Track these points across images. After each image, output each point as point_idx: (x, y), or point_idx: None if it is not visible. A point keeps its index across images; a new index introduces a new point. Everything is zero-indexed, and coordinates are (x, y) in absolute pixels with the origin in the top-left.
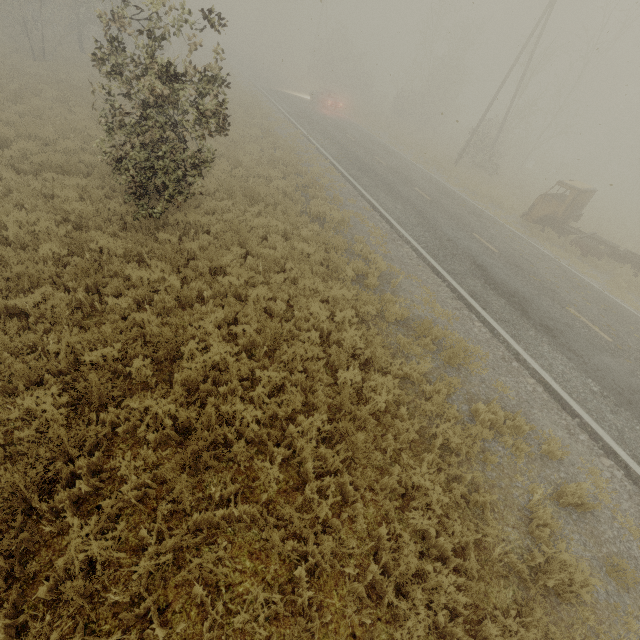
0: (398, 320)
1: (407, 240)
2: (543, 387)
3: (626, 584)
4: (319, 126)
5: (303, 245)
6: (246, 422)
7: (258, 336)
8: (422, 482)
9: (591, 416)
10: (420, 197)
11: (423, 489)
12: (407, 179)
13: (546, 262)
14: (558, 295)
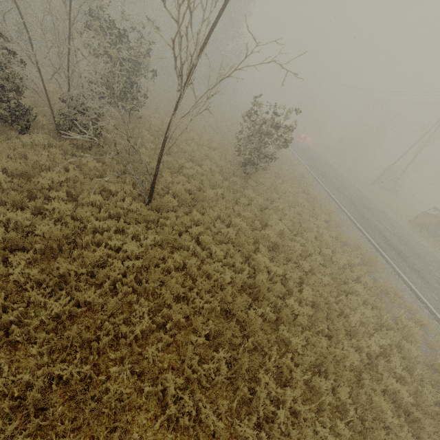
0: (343, 242)
1: (346, 213)
2: (410, 289)
3: (435, 353)
4: (298, 148)
5: (303, 201)
6: (294, 250)
7: (293, 227)
8: (358, 289)
9: (432, 305)
10: (352, 196)
11: (357, 292)
12: (345, 185)
13: (420, 245)
14: (424, 260)
